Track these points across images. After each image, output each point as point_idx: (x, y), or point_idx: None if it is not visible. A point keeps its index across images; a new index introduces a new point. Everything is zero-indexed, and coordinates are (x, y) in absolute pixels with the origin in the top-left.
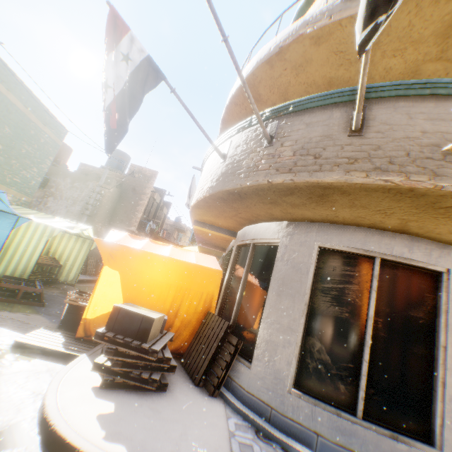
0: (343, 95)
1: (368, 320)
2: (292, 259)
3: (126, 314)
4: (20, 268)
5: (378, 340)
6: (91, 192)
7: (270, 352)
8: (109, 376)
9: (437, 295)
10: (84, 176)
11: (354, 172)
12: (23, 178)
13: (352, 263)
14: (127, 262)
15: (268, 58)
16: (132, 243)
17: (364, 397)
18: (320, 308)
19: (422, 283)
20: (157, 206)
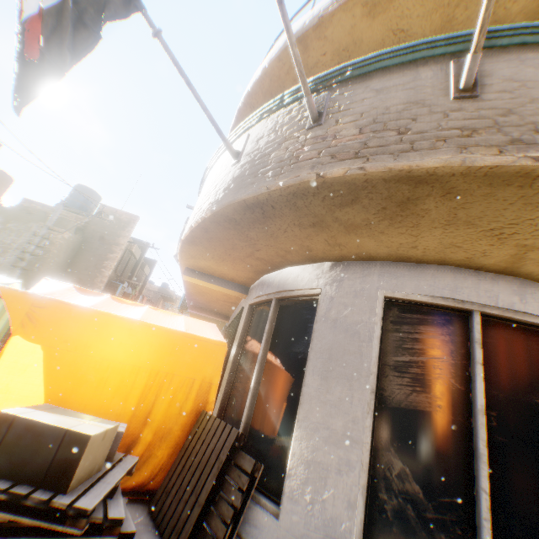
0: (435, 46)
1: (477, 415)
2: (343, 318)
3: (26, 430)
4: None
5: (495, 449)
6: (34, 237)
7: (315, 484)
8: None
9: None
10: (26, 215)
11: (476, 148)
12: None
13: (437, 322)
14: (61, 329)
15: (301, 33)
16: (78, 299)
17: None
18: (396, 398)
19: None
20: (135, 263)
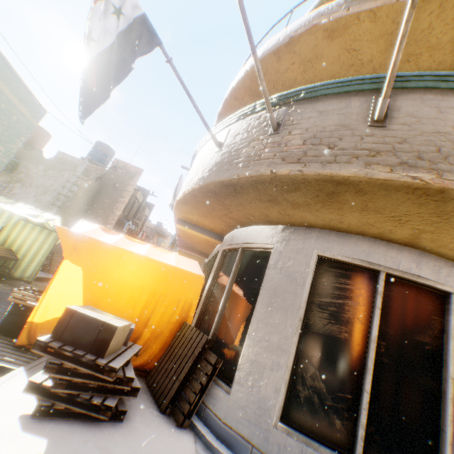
0: (364, 83)
1: (370, 343)
2: (287, 267)
3: (81, 319)
4: None
5: (380, 367)
6: (66, 182)
7: (255, 375)
8: (47, 400)
9: (444, 318)
10: (60, 165)
11: (376, 166)
12: None
13: (354, 276)
14: (94, 257)
15: (276, 48)
16: (103, 237)
17: (363, 436)
18: (316, 326)
19: (429, 304)
20: (138, 206)
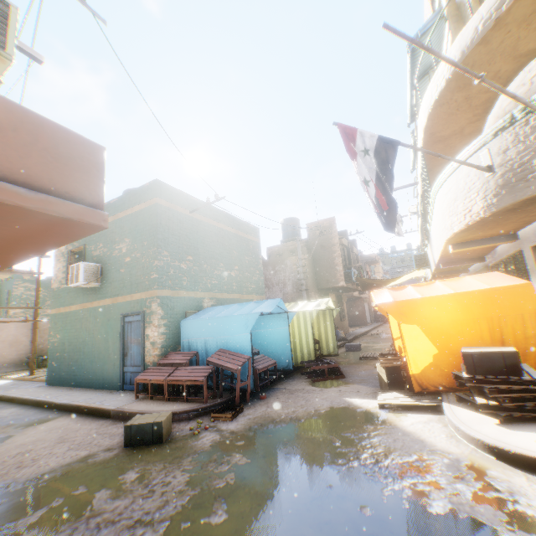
0: None
1: None
2: None
3: (479, 356)
4: (304, 353)
5: None
6: (292, 269)
7: None
8: (501, 413)
9: None
10: (279, 258)
11: None
12: (254, 283)
13: None
14: (418, 313)
15: (478, 40)
16: (401, 295)
17: None
18: None
19: None
20: (346, 250)
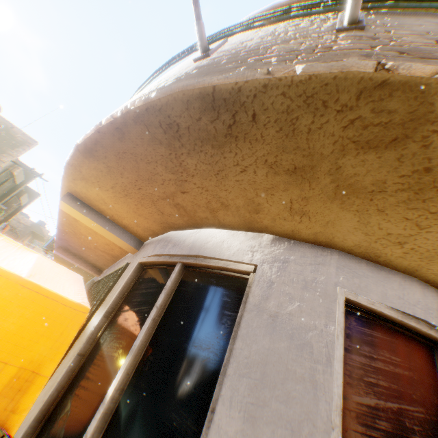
0: None
1: None
2: (287, 315)
3: None
4: None
5: None
6: None
7: None
8: None
9: None
10: None
11: None
12: None
13: (402, 348)
14: None
15: (293, 1)
16: None
17: None
18: None
19: None
20: (13, 188)
